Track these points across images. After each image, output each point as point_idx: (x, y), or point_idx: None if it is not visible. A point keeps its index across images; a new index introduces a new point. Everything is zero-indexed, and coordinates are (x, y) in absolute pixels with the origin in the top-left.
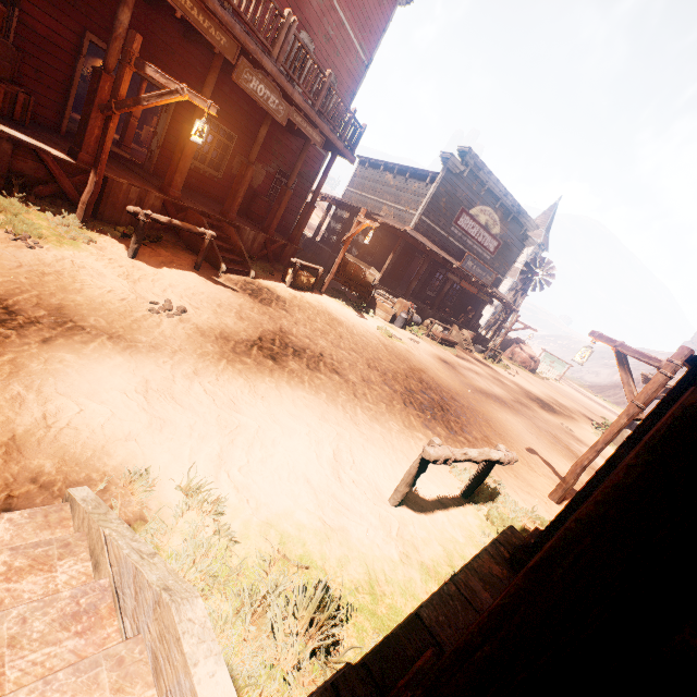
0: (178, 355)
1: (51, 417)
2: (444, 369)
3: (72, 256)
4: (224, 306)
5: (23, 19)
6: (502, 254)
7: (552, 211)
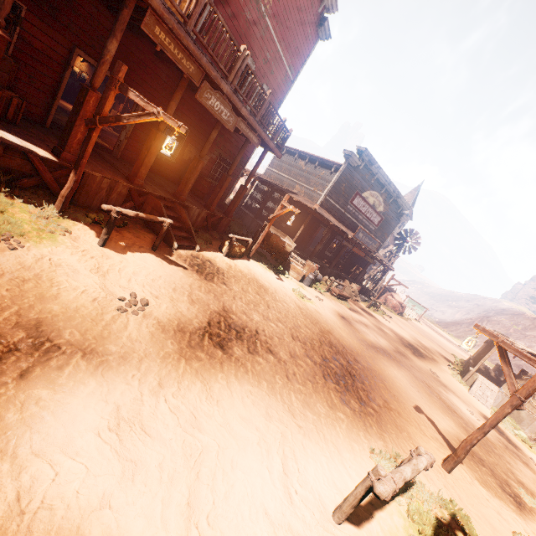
0: (144, 363)
1: (25, 495)
2: (344, 326)
3: (50, 252)
4: (178, 289)
5: (22, 35)
6: (383, 226)
7: (417, 191)
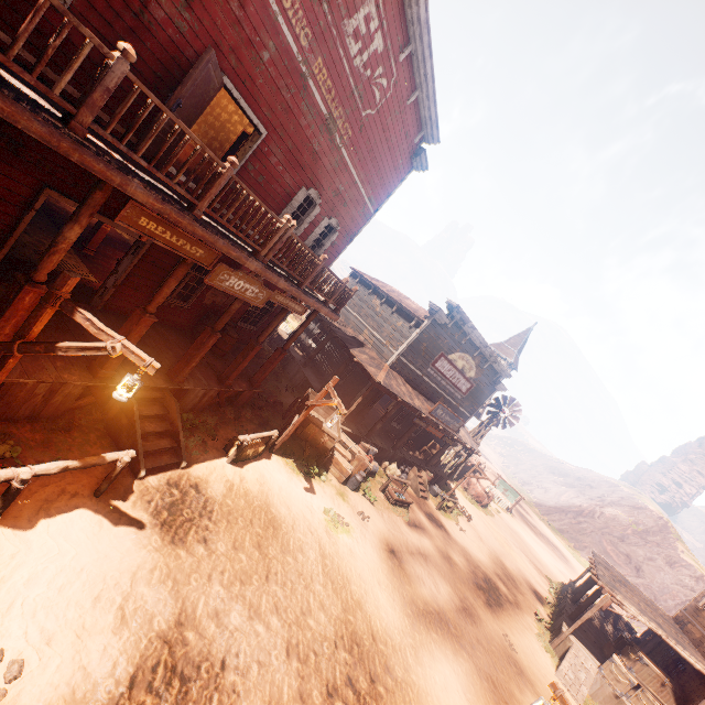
0: None
1: None
2: (388, 576)
3: None
4: (105, 596)
5: None
6: (473, 394)
7: (526, 335)
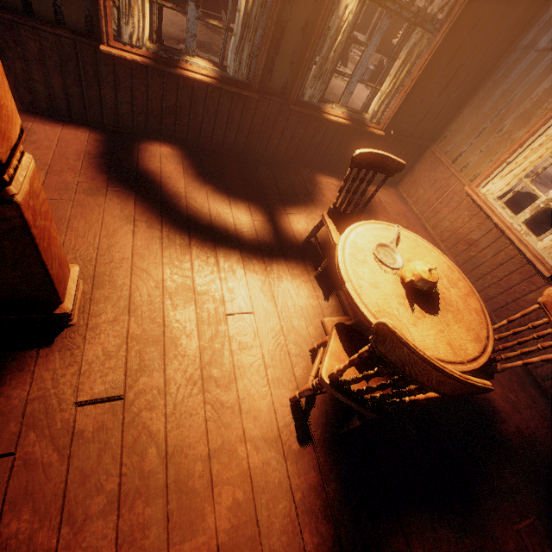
0: None
1: None
2: None
3: None
4: (177, 25)
5: None
6: None
7: None
